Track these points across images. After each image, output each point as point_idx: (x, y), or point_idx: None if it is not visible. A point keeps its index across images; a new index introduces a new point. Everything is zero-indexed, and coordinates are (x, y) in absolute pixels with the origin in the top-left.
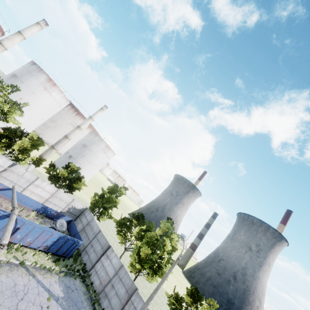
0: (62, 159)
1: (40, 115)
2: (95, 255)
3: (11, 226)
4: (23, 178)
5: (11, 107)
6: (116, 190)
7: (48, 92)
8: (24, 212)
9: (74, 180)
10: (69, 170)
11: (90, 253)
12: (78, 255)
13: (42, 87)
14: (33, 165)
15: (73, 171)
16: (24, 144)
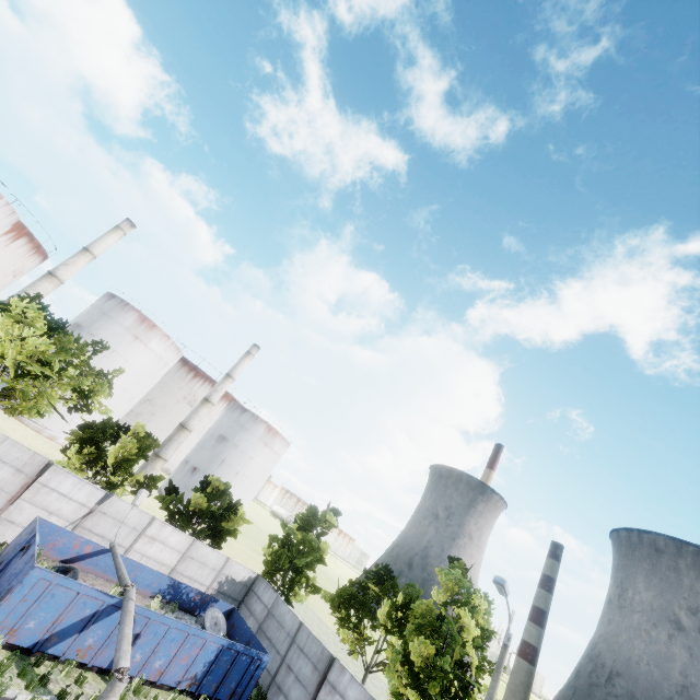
0: (177, 478)
1: (128, 392)
2: (301, 691)
3: (130, 627)
4: (125, 525)
5: (94, 383)
6: (316, 520)
7: (142, 343)
8: (138, 602)
9: (222, 515)
10: (208, 492)
11: (288, 689)
12: (261, 699)
13: (131, 337)
14: (146, 491)
15: (219, 493)
16: (125, 449)
